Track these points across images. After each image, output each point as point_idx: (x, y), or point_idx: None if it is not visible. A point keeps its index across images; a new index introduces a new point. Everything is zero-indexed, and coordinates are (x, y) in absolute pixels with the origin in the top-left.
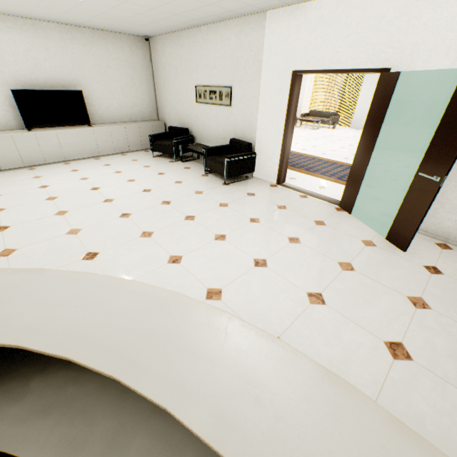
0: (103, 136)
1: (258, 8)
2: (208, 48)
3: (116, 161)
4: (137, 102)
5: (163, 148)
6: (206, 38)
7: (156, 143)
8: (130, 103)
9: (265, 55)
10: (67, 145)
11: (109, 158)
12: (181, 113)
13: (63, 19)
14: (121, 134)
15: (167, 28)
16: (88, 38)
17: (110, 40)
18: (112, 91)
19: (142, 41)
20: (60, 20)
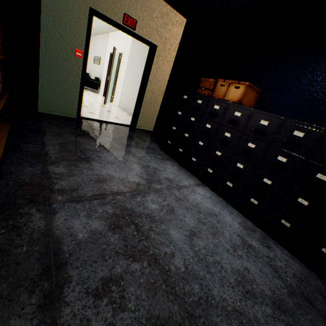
0: None
1: (105, 30)
2: (99, 42)
3: None
4: None
5: None
6: (99, 39)
7: None
8: None
9: (107, 47)
10: None
11: None
12: (90, 68)
13: None
14: None
15: None
16: None
17: None
18: None
19: None
20: None
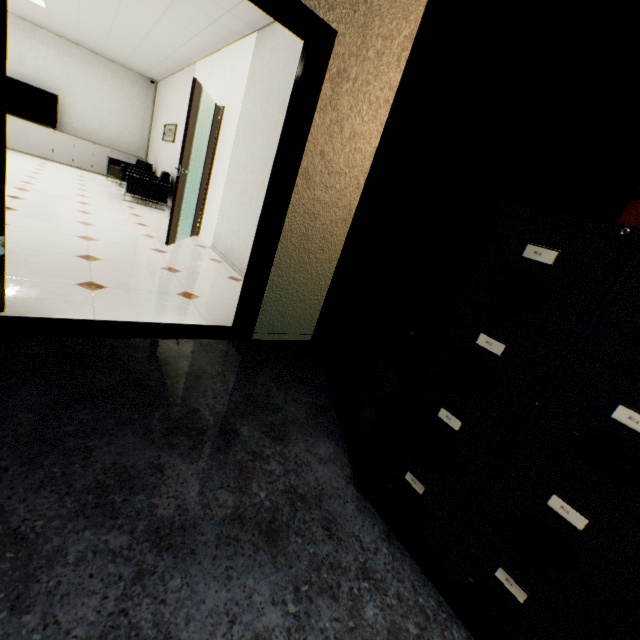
0: (64, 144)
1: (185, 56)
2: (175, 91)
3: (61, 167)
4: (125, 133)
5: (115, 172)
6: (176, 83)
7: (111, 166)
8: (116, 130)
9: None
10: (17, 134)
11: (60, 165)
12: (156, 152)
13: (58, 31)
14: (87, 150)
15: (154, 69)
16: (87, 58)
17: (112, 69)
18: (98, 112)
19: (149, 83)
20: (57, 32)
